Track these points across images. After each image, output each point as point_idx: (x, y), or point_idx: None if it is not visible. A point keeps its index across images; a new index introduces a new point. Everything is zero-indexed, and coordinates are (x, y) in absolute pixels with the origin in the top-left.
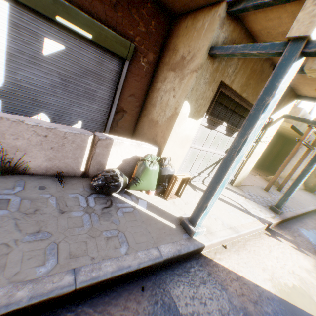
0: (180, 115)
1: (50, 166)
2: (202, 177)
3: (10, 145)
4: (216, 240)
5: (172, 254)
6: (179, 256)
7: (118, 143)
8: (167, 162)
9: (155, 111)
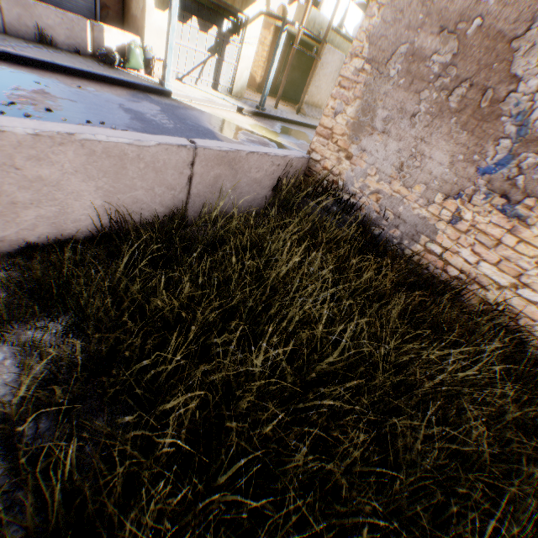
0: (148, 8)
1: (70, 45)
2: (194, 79)
3: (46, 25)
4: (181, 93)
5: (149, 85)
6: (155, 90)
7: (108, 31)
8: (148, 49)
9: (133, 7)
